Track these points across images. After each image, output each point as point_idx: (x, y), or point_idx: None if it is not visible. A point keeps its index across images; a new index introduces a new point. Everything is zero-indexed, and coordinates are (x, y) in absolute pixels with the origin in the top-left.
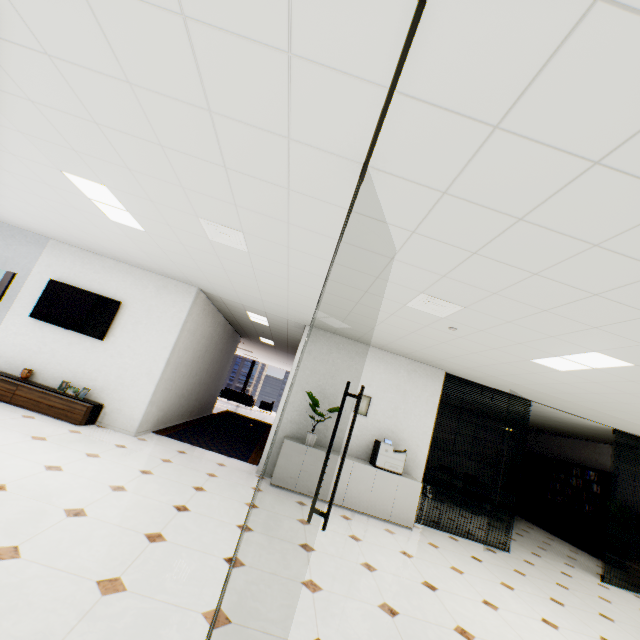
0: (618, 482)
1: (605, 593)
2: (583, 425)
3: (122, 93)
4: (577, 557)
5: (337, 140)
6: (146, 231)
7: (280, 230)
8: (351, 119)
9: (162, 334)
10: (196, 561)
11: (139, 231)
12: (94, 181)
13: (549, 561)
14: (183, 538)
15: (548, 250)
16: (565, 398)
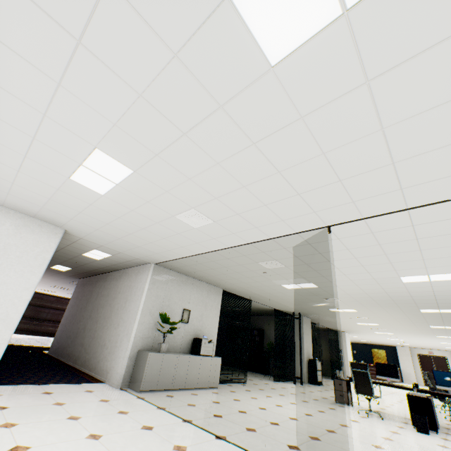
0: (265, 333)
1: (280, 385)
2: (261, 308)
3: (267, 170)
4: (256, 375)
5: (330, 219)
6: (104, 195)
7: (244, 227)
8: (343, 217)
9: (23, 275)
10: (214, 446)
11: (92, 192)
12: (126, 165)
13: (257, 380)
14: (187, 441)
15: (342, 256)
16: (272, 298)
